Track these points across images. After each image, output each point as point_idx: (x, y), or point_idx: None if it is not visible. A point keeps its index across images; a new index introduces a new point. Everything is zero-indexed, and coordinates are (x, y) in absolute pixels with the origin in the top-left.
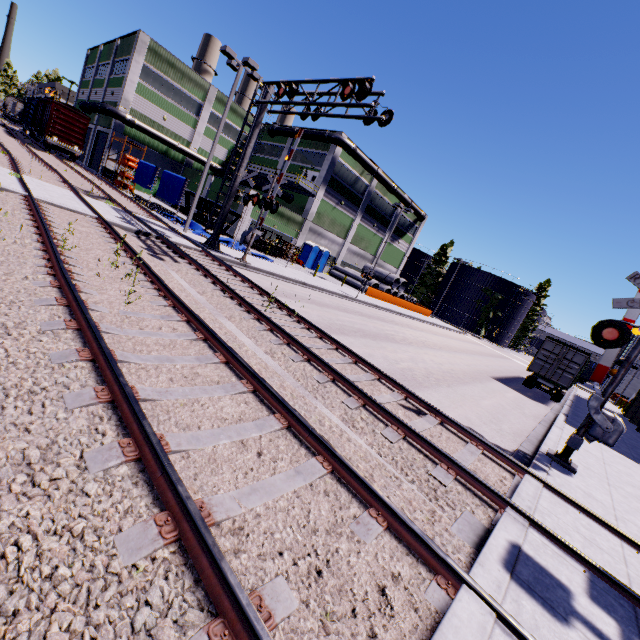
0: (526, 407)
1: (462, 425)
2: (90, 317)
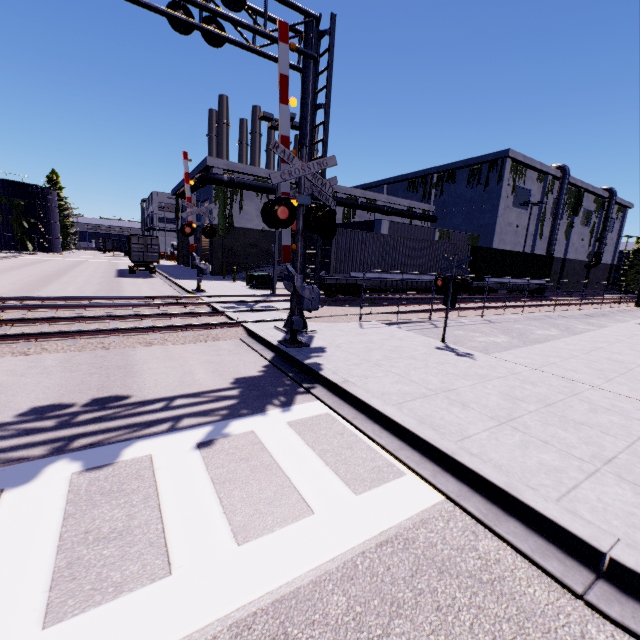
0: (155, 283)
1: (170, 296)
2: (36, 332)
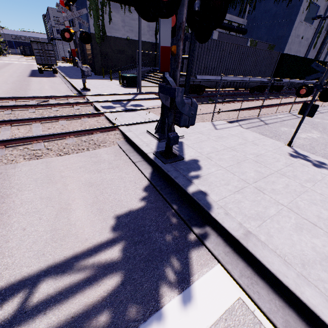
0: (55, 81)
1: (61, 95)
2: None
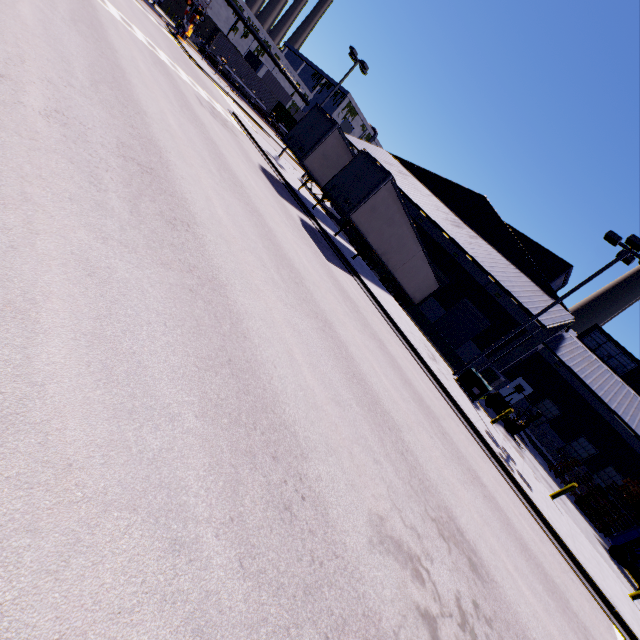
0: None
1: None
2: None
